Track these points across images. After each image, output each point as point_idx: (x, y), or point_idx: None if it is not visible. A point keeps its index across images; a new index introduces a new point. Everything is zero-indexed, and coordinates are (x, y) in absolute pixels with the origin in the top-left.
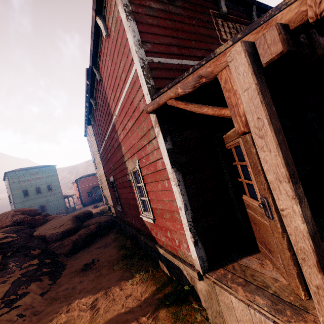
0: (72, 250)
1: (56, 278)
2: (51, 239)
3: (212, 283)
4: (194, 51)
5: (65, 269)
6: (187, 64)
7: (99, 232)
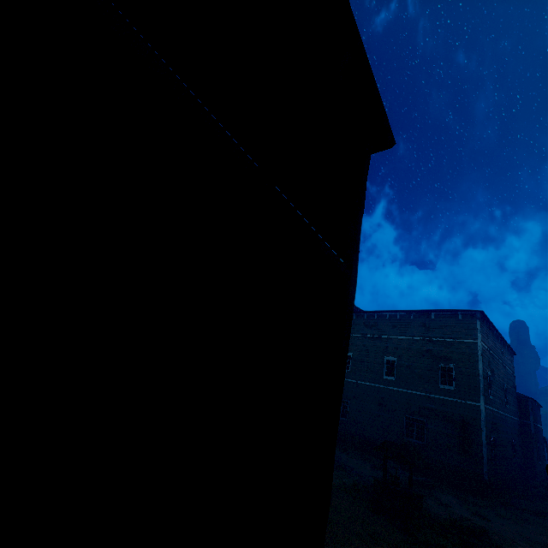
0: None
1: None
2: None
3: None
4: None
5: None
6: None
7: None
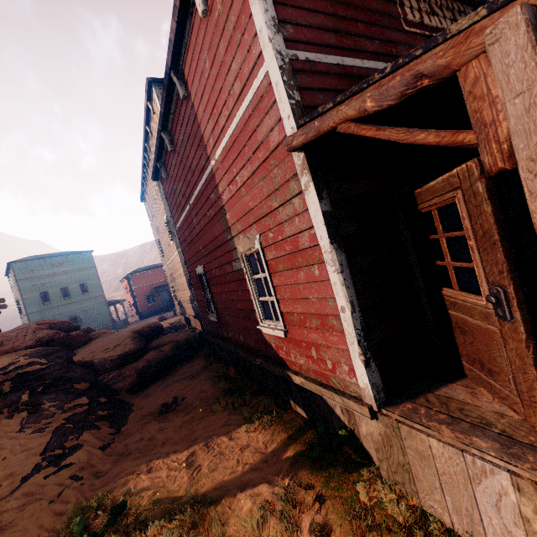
0: (137, 384)
1: (120, 424)
2: (103, 367)
3: (395, 422)
4: (361, 42)
5: (132, 412)
6: (350, 65)
7: (178, 357)
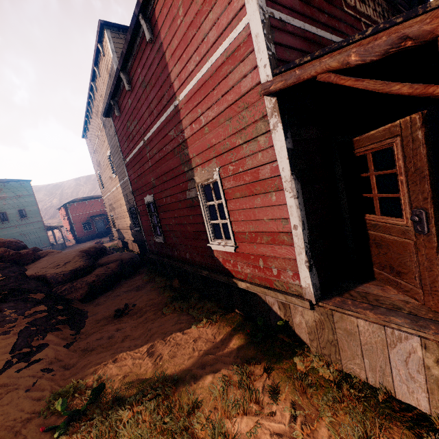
0: (88, 295)
1: (79, 327)
2: (56, 280)
3: (330, 310)
4: (316, 13)
5: (87, 317)
6: (309, 31)
7: (123, 273)
